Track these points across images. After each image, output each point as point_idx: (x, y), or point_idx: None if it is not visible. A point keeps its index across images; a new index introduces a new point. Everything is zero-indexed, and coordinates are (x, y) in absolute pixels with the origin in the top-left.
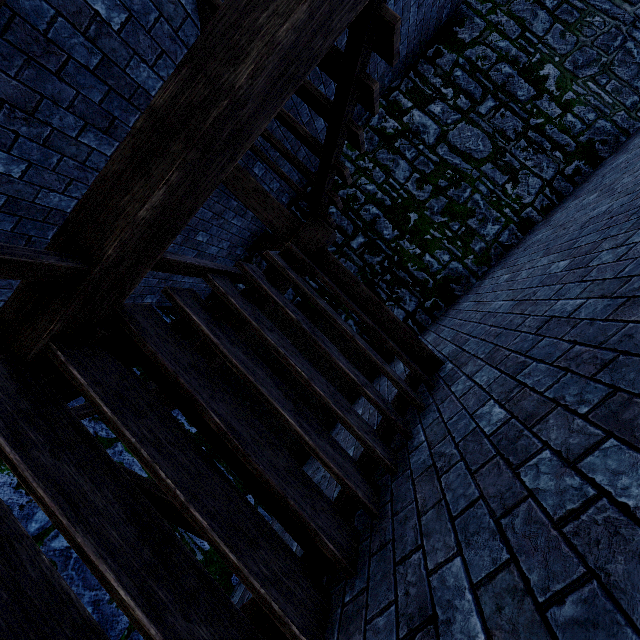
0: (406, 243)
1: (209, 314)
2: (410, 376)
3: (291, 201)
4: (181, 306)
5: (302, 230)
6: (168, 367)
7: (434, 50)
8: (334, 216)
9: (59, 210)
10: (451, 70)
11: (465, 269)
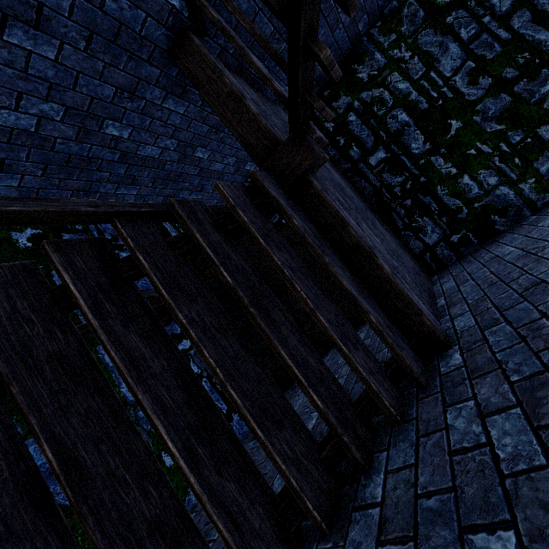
0: (439, 160)
1: (110, 275)
2: (395, 361)
3: None
4: (58, 269)
5: (279, 150)
6: (0, 368)
7: None
8: (352, 125)
9: (22, 129)
10: None
11: (518, 197)
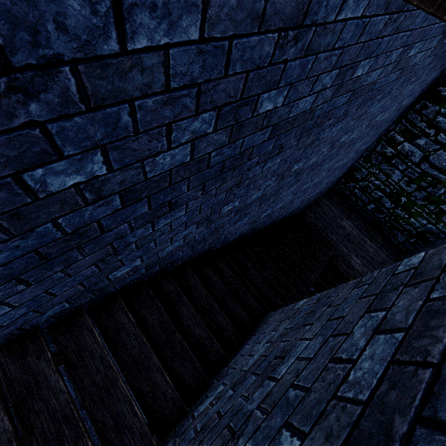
0: (399, 211)
1: None
2: None
3: (335, 185)
4: None
5: None
6: None
7: (421, 104)
8: (357, 194)
9: None
10: (434, 117)
11: (437, 229)
